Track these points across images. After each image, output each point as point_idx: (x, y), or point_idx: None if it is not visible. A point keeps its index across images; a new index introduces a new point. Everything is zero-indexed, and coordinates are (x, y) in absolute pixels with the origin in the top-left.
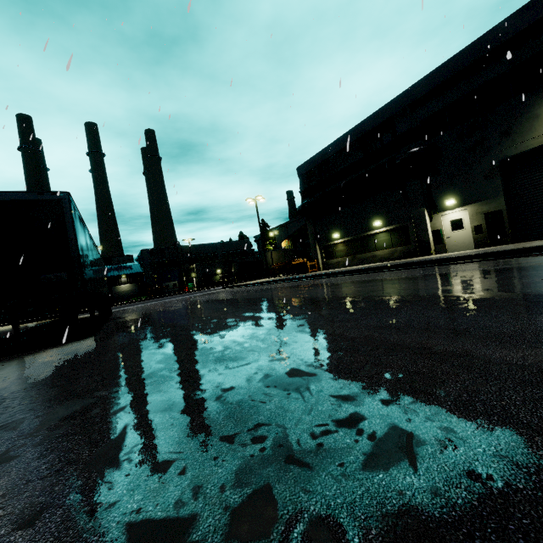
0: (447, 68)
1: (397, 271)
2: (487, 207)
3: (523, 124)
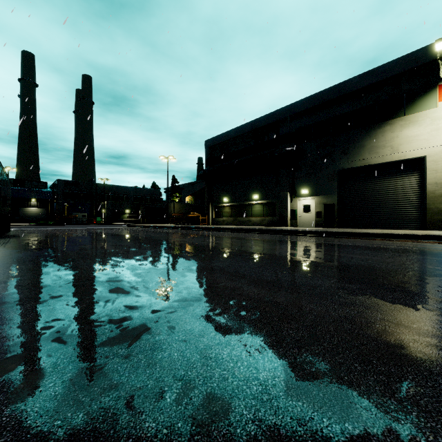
0: (317, 97)
1: (258, 234)
2: (326, 200)
3: (355, 149)
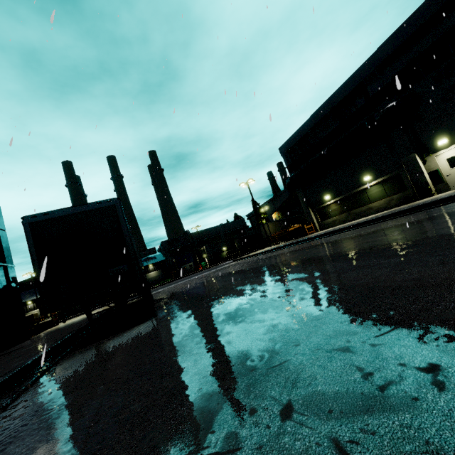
0: (409, 24)
1: (411, 214)
2: None
3: None
